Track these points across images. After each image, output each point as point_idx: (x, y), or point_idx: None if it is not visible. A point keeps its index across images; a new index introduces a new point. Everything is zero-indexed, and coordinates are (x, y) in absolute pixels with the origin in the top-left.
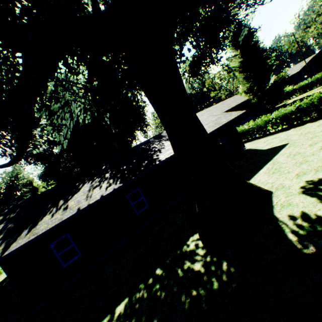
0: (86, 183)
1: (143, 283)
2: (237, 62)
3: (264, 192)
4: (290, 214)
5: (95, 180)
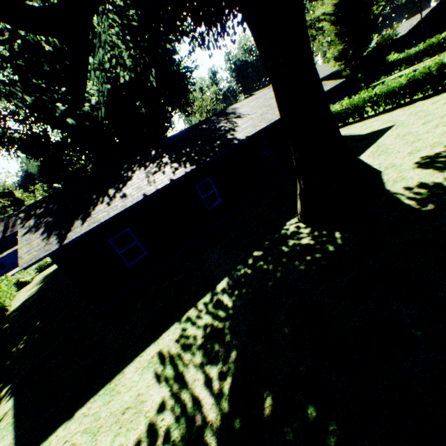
0: (137, 170)
1: (240, 264)
2: (330, 5)
3: (373, 171)
4: (404, 186)
5: (150, 166)
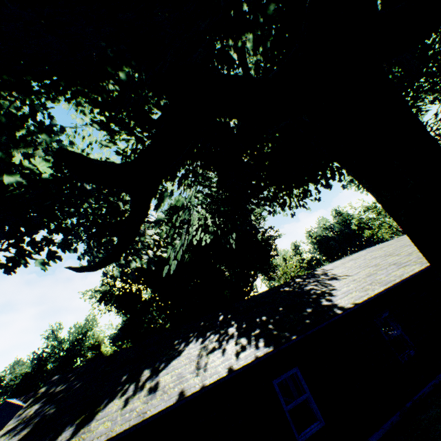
0: (192, 341)
1: None
2: None
3: None
4: None
5: (209, 337)
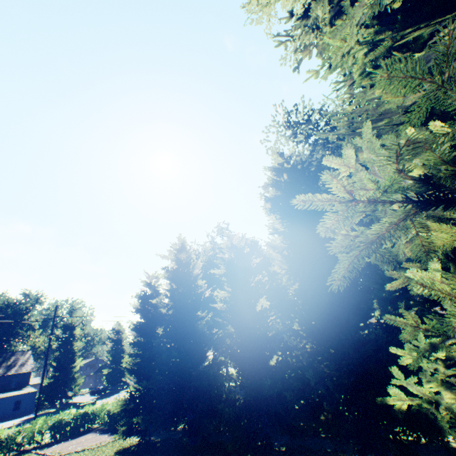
0: None
1: None
2: None
3: None
4: None
5: None
